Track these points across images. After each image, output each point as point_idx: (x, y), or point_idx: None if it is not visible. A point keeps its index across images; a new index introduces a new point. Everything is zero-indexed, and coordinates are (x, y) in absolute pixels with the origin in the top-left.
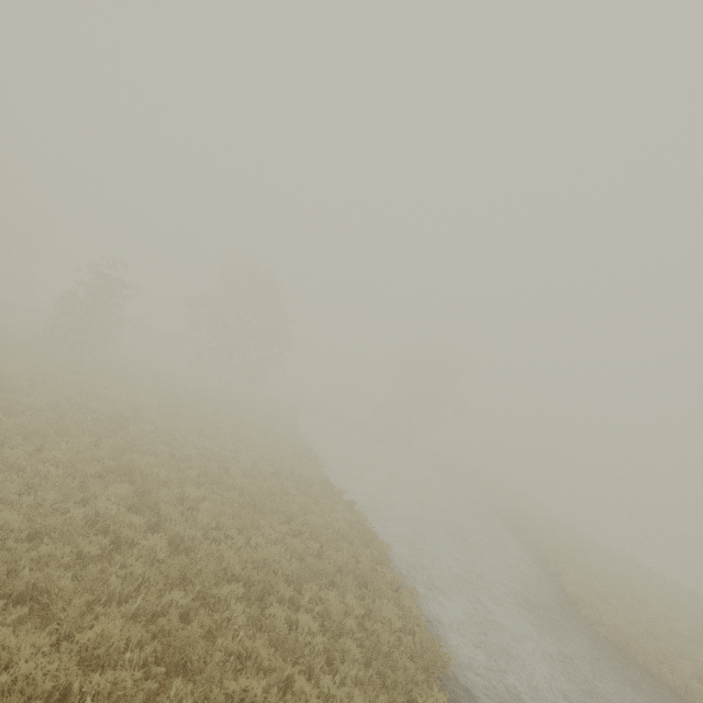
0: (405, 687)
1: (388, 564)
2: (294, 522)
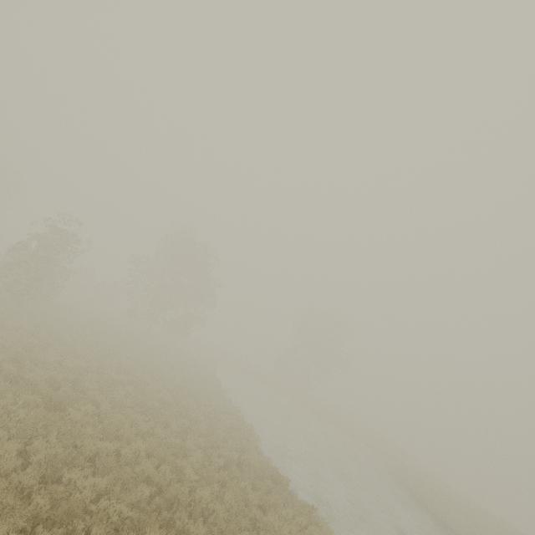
0: None
1: None
2: None
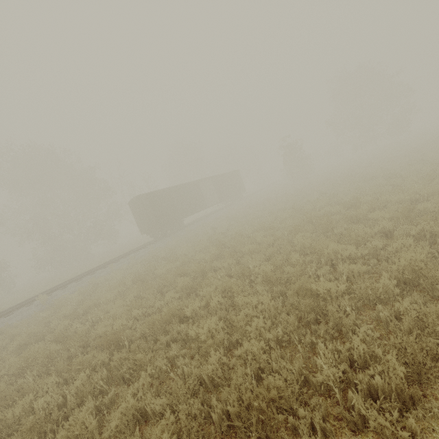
0: None
1: None
2: None
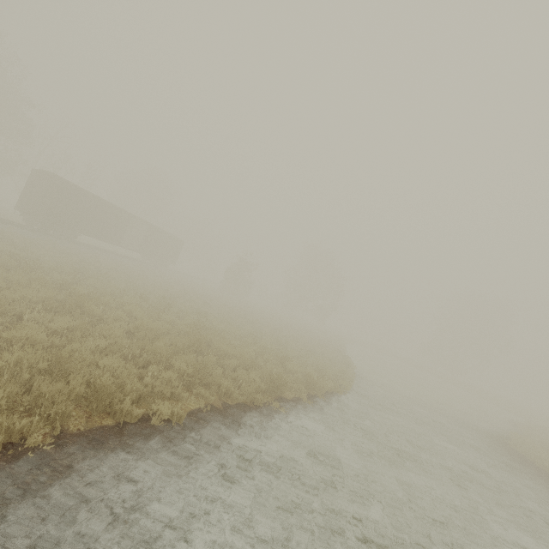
0: (320, 369)
1: (347, 366)
2: (307, 348)
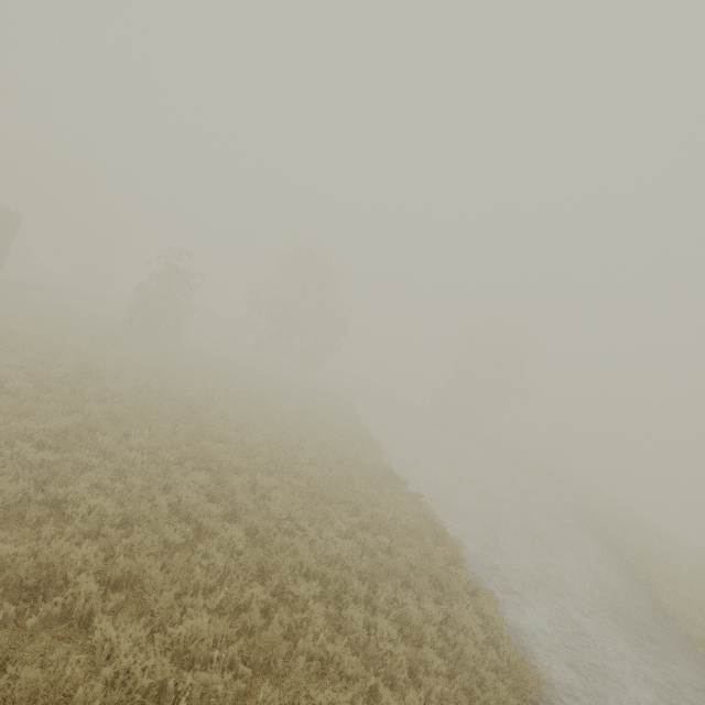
0: None
1: (462, 564)
2: (362, 514)
